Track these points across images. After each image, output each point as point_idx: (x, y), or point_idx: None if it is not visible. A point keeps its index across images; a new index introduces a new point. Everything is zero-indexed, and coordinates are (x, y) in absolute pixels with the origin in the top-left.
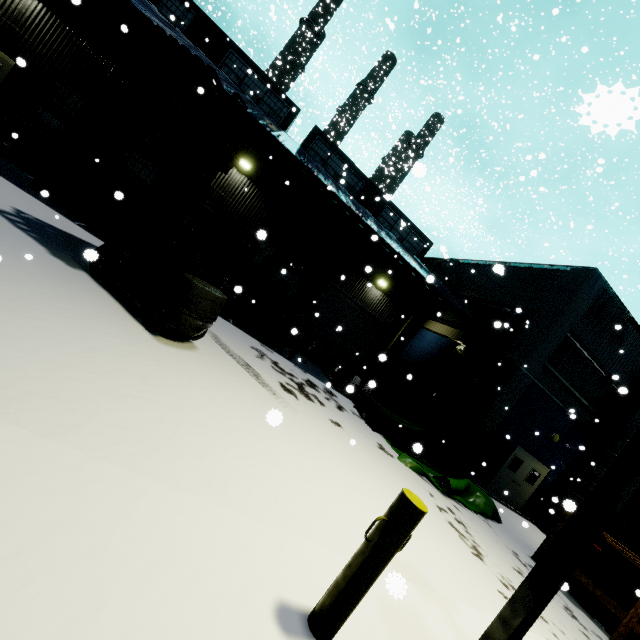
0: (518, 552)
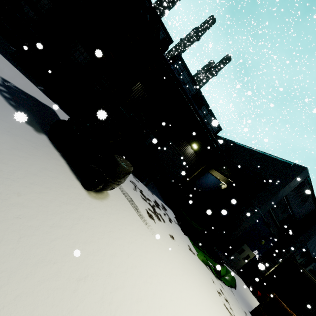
0: (246, 311)
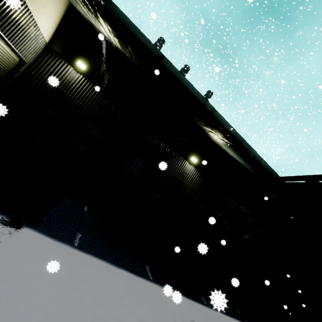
0: None
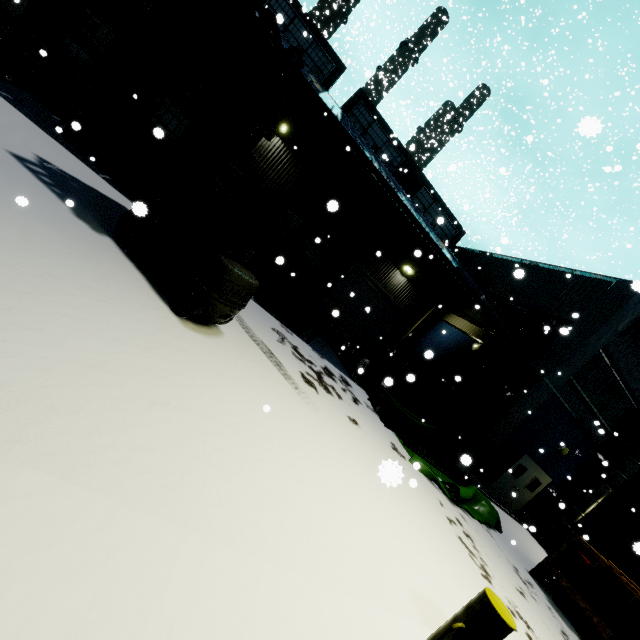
0: (518, 567)
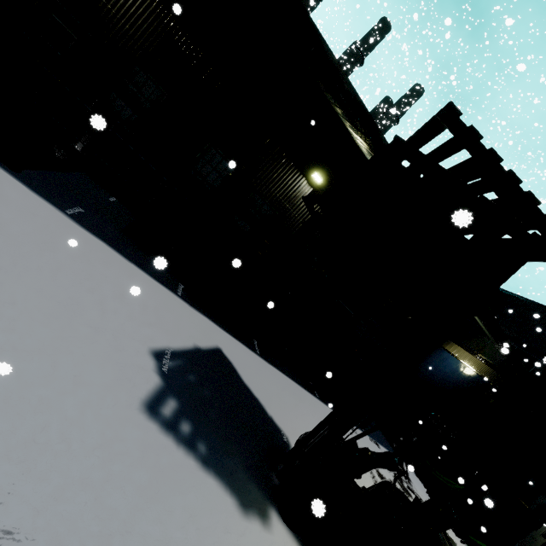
0: None
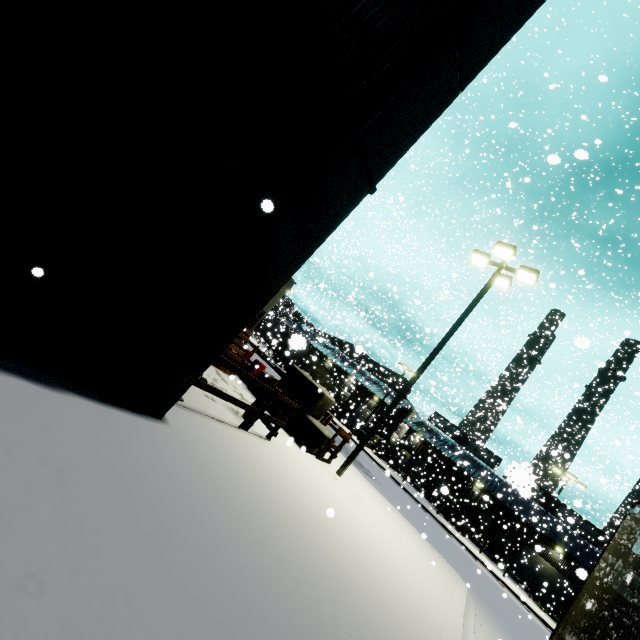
0: None
